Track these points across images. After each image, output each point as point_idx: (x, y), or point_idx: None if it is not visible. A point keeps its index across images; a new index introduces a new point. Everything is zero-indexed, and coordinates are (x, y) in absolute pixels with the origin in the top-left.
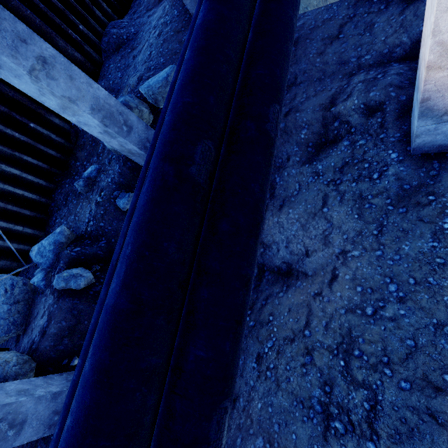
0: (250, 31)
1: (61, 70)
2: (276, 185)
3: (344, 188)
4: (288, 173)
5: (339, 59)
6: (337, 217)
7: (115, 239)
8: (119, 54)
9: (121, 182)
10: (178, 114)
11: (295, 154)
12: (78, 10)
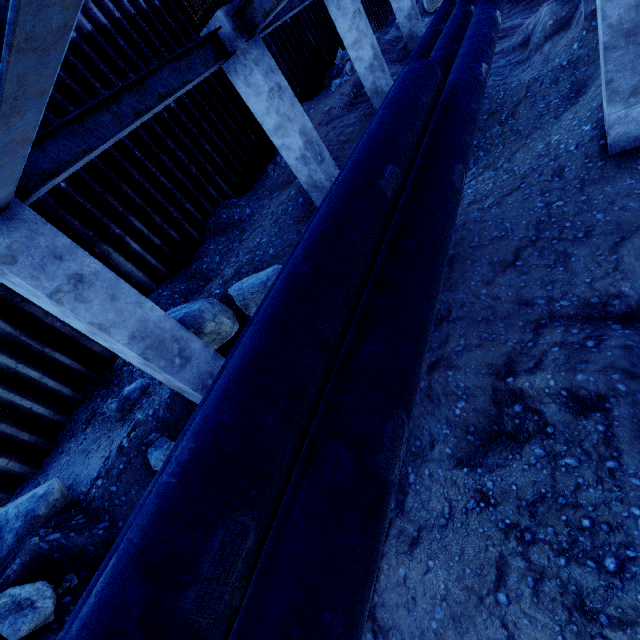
0: (373, 270)
1: (101, 289)
2: (409, 487)
3: (542, 561)
4: (430, 471)
5: (517, 295)
6: (530, 635)
7: (124, 523)
8: (224, 235)
9: (166, 418)
10: (200, 446)
11: (443, 439)
12: (190, 189)
